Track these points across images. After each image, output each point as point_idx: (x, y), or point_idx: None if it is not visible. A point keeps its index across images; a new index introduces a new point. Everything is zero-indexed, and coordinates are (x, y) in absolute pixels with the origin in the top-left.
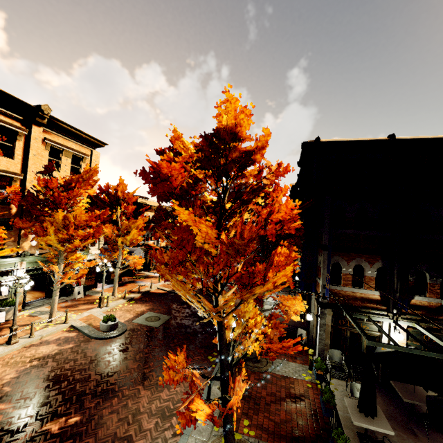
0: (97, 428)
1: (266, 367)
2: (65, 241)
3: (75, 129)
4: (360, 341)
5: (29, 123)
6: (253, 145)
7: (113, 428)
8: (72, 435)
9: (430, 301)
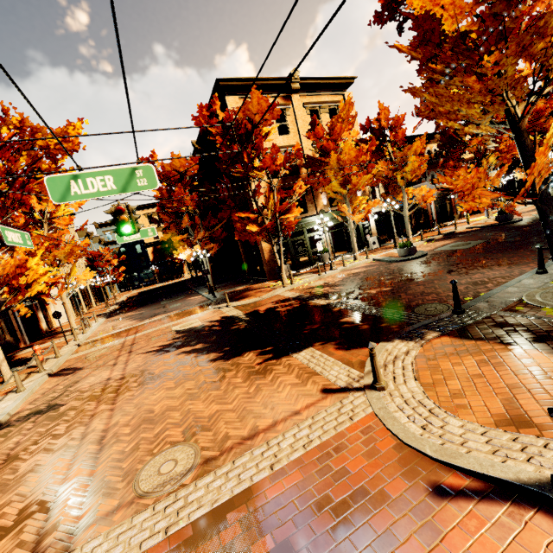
0: (406, 291)
1: None
2: (344, 182)
3: (322, 79)
4: None
5: (289, 97)
6: None
7: (421, 290)
8: (386, 293)
9: None
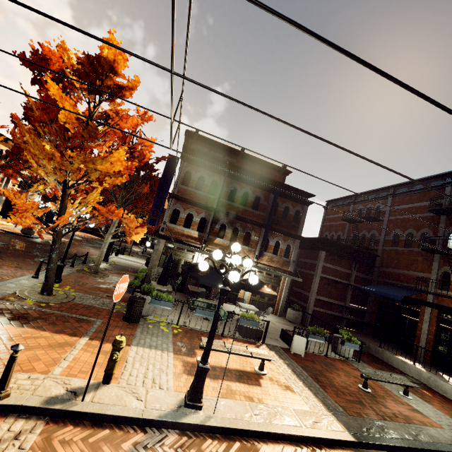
0: None
1: (102, 277)
2: None
3: None
4: (179, 265)
5: None
6: (126, 84)
7: None
8: None
9: (224, 242)
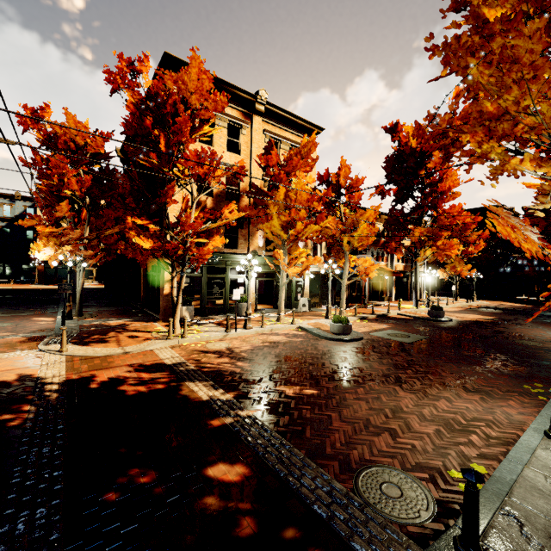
0: (340, 407)
1: None
2: (287, 225)
3: (290, 114)
4: None
5: (250, 116)
6: None
7: (363, 413)
8: (309, 402)
9: None
